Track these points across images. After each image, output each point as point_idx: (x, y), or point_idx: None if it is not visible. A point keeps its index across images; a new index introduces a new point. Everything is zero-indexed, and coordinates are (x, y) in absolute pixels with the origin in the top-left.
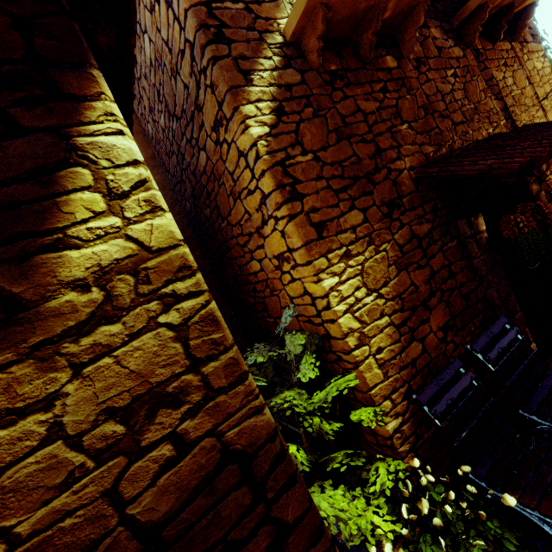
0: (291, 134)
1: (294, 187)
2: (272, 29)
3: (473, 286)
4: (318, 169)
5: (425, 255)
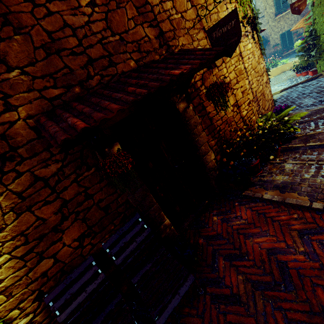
0: None
1: None
2: None
3: (114, 197)
4: None
5: (54, 191)
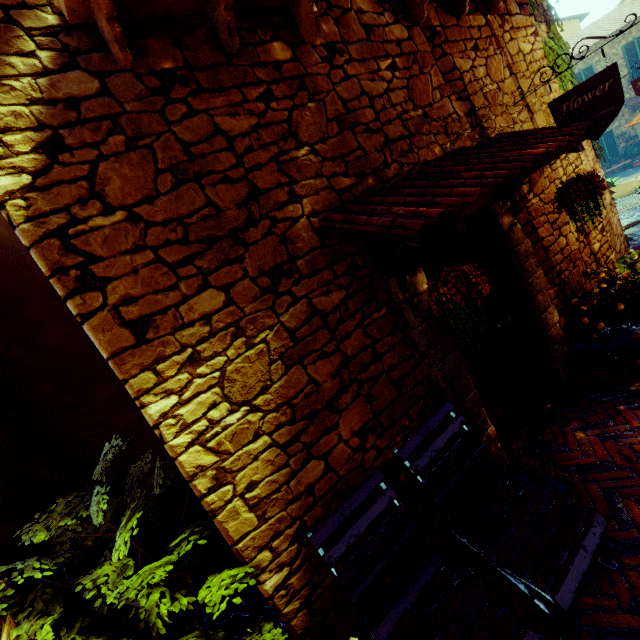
0: (81, 183)
1: (87, 269)
2: (33, 2)
3: (411, 366)
4: (137, 234)
5: (334, 337)
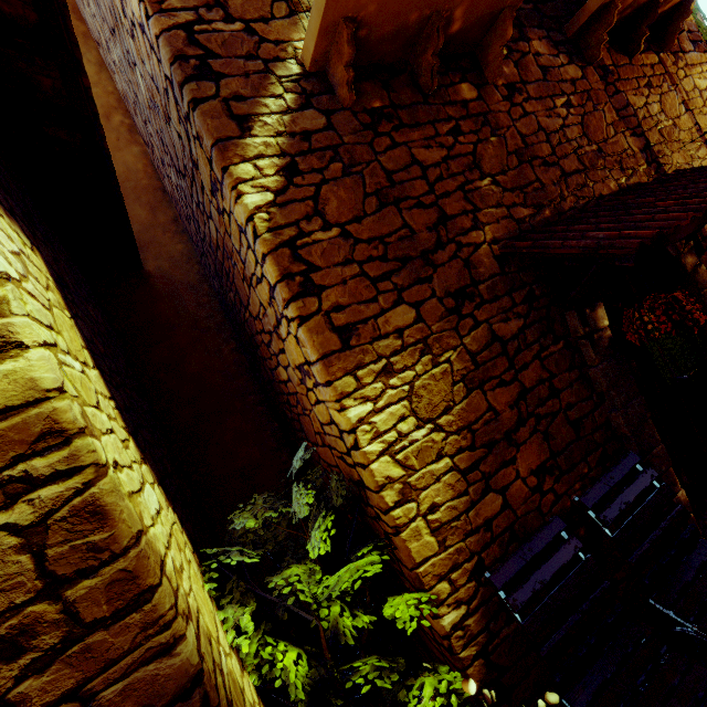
0: (308, 202)
1: (308, 277)
2: (284, 56)
3: (589, 408)
4: (347, 249)
5: (512, 366)
